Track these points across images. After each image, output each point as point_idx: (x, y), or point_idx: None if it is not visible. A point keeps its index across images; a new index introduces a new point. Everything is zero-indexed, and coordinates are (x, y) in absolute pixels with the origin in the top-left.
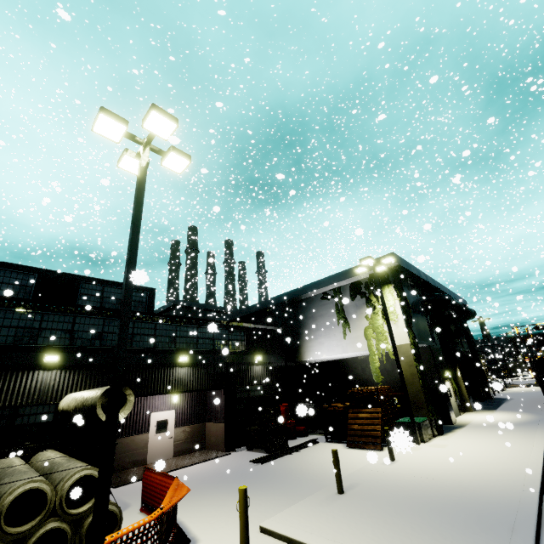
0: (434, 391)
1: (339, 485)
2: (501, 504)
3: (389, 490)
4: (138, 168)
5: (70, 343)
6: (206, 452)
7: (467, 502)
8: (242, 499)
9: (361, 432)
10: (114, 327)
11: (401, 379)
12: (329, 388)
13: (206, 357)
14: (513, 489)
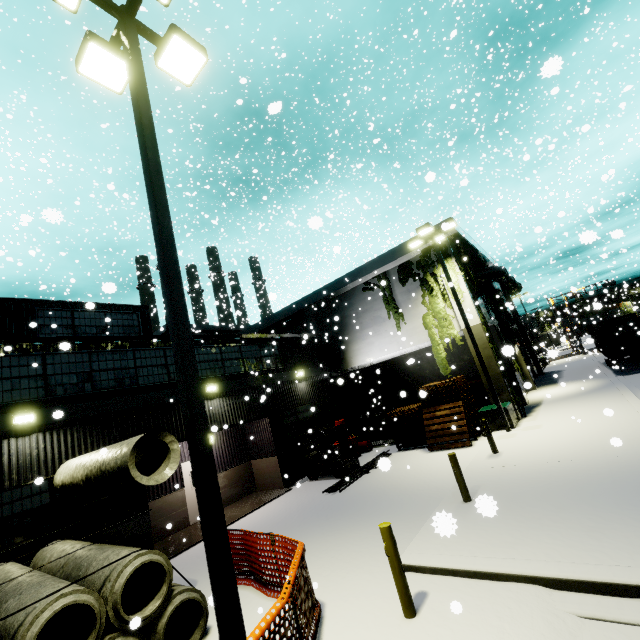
0: None
1: (465, 493)
2: None
3: (522, 484)
4: (126, 58)
5: (47, 394)
6: (261, 494)
7: (624, 477)
8: (389, 540)
9: (443, 431)
10: (107, 362)
11: (481, 364)
12: (381, 395)
13: (239, 382)
14: None
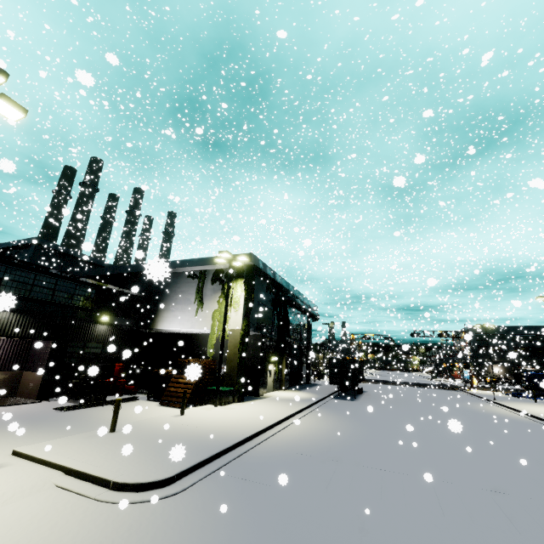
0: (254, 370)
1: (112, 426)
2: (218, 440)
3: (154, 431)
4: None
5: None
6: (14, 399)
7: (197, 439)
8: None
9: (175, 393)
10: None
11: (220, 356)
12: (177, 357)
13: (39, 306)
14: (238, 433)
